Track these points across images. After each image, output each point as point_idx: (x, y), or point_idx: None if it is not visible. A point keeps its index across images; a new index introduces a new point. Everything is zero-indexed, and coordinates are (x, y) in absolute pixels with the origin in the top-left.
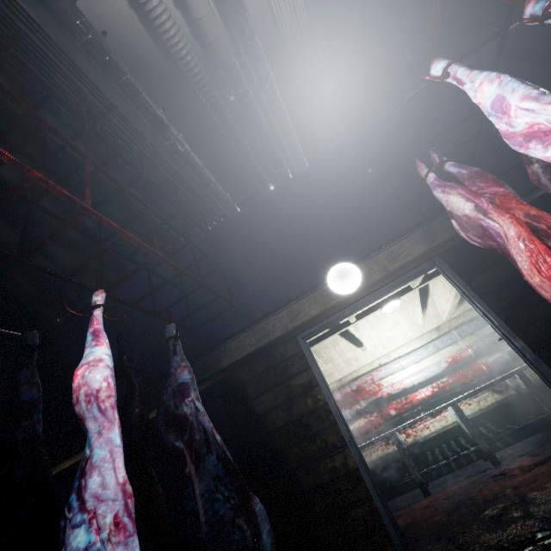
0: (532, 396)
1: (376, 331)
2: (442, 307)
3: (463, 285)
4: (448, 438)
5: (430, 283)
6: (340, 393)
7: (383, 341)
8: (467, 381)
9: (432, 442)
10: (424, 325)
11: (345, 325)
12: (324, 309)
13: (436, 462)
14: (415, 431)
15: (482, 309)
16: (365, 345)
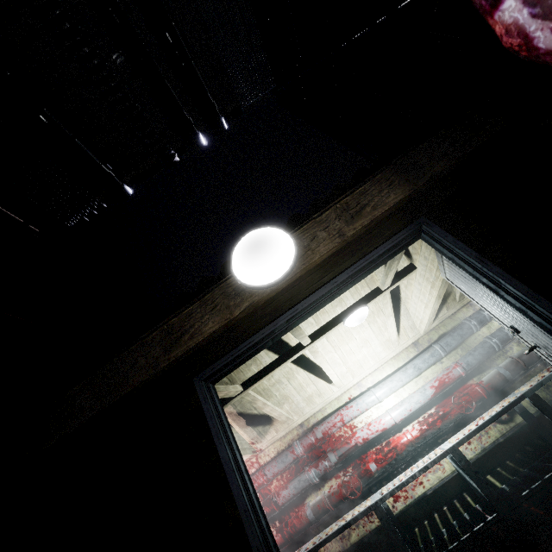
0: (544, 423)
1: (341, 353)
2: (419, 316)
3: (476, 257)
4: (450, 496)
5: (401, 286)
6: (302, 446)
7: (351, 366)
8: (463, 411)
9: (429, 505)
10: (399, 340)
11: (297, 349)
12: (227, 320)
13: (443, 545)
14: (405, 491)
15: (520, 296)
16: (328, 375)
